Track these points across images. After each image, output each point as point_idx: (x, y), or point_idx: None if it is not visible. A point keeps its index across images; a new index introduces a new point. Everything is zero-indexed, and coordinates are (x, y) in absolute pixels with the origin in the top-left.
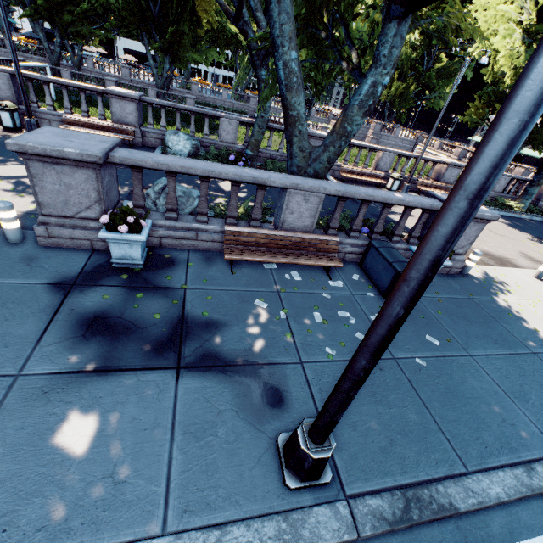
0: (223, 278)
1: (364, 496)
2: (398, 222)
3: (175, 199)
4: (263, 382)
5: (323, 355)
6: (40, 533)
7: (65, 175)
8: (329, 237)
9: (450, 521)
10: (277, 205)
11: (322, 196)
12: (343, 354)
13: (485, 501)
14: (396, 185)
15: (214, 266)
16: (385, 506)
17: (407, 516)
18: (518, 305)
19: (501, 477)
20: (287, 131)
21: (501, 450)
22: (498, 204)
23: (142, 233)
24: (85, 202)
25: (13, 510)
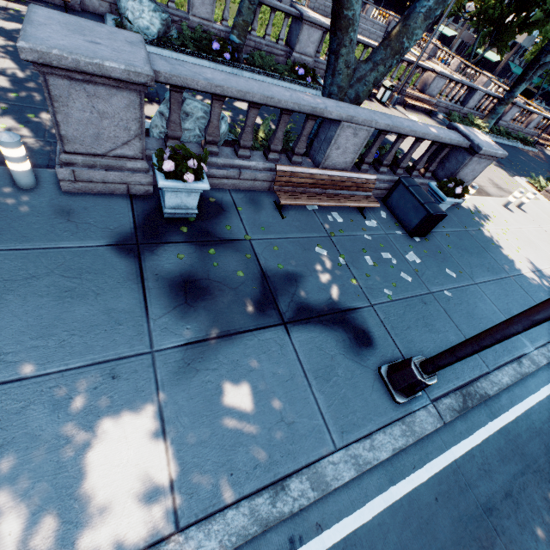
0: (277, 224)
1: (441, 399)
2: (421, 157)
3: (217, 130)
4: (352, 326)
5: (384, 297)
6: (257, 469)
7: (99, 98)
8: (369, 175)
9: (482, 402)
10: (317, 137)
11: (371, 130)
12: (397, 293)
13: (502, 387)
14: (387, 96)
15: (263, 210)
16: (453, 402)
17: (466, 405)
18: (496, 235)
19: (506, 370)
20: (335, 38)
21: (504, 352)
22: (469, 122)
23: (204, 180)
24: (122, 136)
25: (228, 460)
